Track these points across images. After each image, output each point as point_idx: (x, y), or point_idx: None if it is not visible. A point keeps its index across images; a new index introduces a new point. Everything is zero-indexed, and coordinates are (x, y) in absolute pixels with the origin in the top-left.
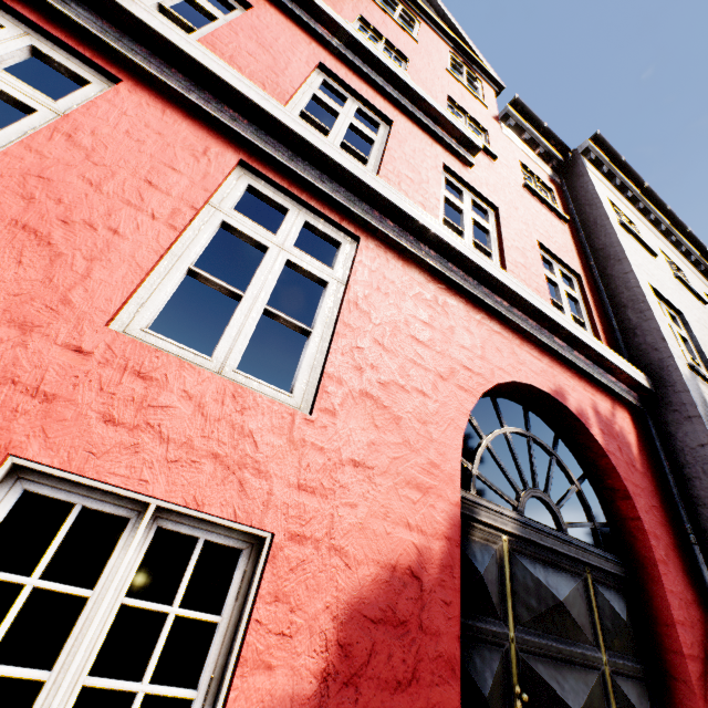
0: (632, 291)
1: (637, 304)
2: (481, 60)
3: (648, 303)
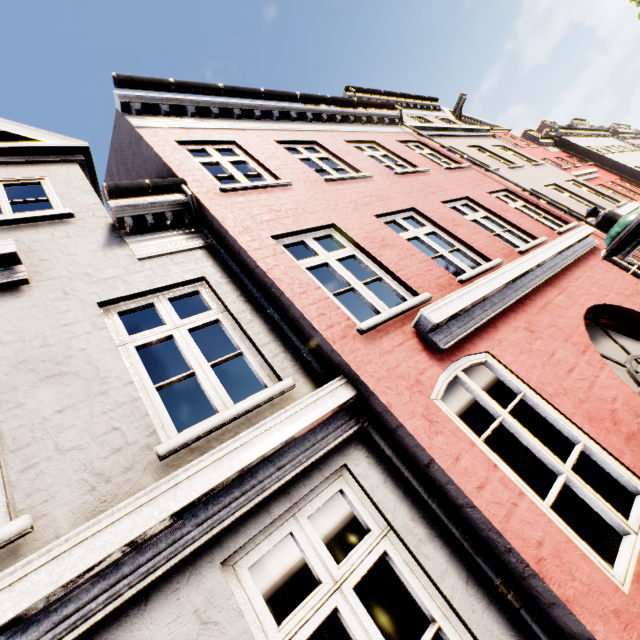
0: (638, 174)
1: None
2: (499, 126)
3: None
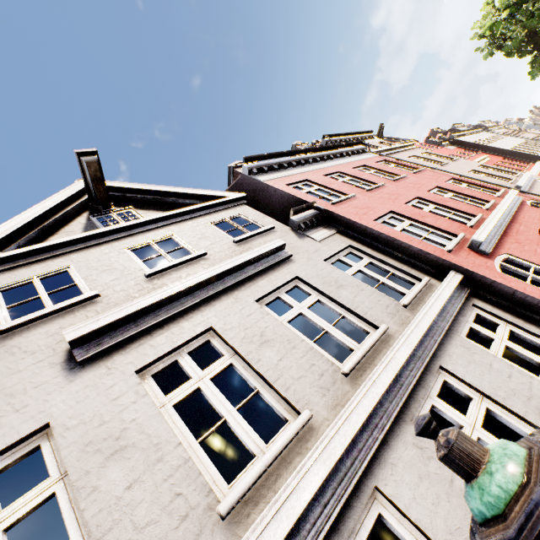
0: (515, 153)
1: (519, 154)
2: (410, 139)
3: (521, 152)
